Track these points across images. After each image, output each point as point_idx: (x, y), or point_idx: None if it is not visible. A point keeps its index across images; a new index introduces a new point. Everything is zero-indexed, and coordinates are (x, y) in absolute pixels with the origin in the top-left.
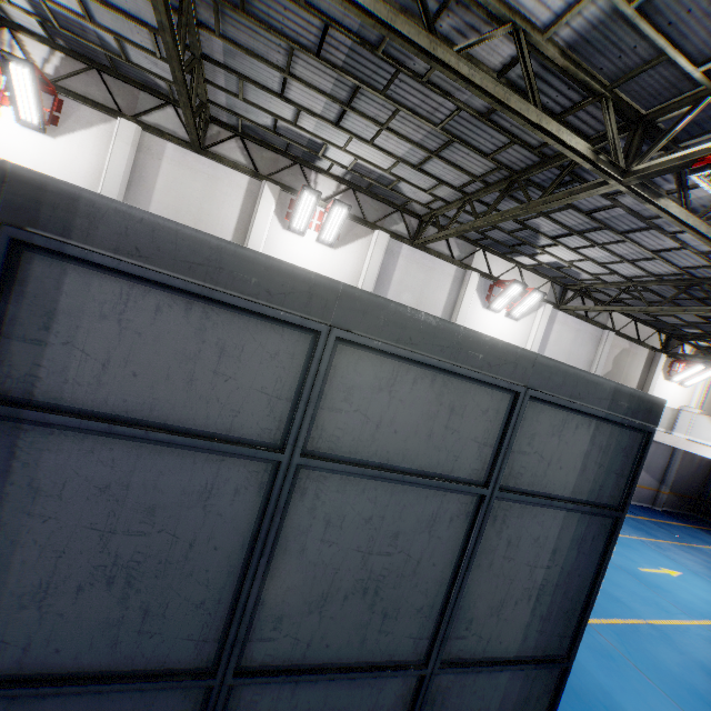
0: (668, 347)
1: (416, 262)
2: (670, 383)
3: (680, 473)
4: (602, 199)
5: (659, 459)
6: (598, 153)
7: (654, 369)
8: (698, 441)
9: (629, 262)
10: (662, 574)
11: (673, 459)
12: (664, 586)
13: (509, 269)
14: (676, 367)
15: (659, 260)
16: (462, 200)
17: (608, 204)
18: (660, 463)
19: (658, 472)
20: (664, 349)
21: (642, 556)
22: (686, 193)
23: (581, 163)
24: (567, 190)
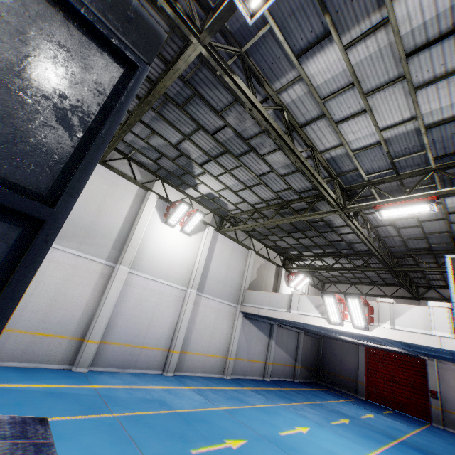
0: (285, 264)
1: (99, 175)
2: (290, 288)
3: (305, 351)
4: (217, 119)
5: (292, 342)
6: (175, 1)
7: (280, 278)
8: (304, 313)
9: (249, 188)
10: (297, 433)
11: (299, 340)
12: (298, 444)
13: (182, 198)
14: (291, 278)
15: (263, 186)
16: (127, 117)
17: (222, 125)
18: (293, 345)
19: (293, 352)
20: (284, 266)
21: (283, 419)
22: (252, 85)
23: (163, 6)
24: (173, 67)
